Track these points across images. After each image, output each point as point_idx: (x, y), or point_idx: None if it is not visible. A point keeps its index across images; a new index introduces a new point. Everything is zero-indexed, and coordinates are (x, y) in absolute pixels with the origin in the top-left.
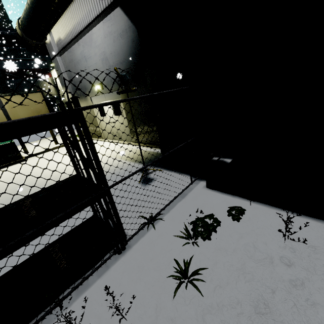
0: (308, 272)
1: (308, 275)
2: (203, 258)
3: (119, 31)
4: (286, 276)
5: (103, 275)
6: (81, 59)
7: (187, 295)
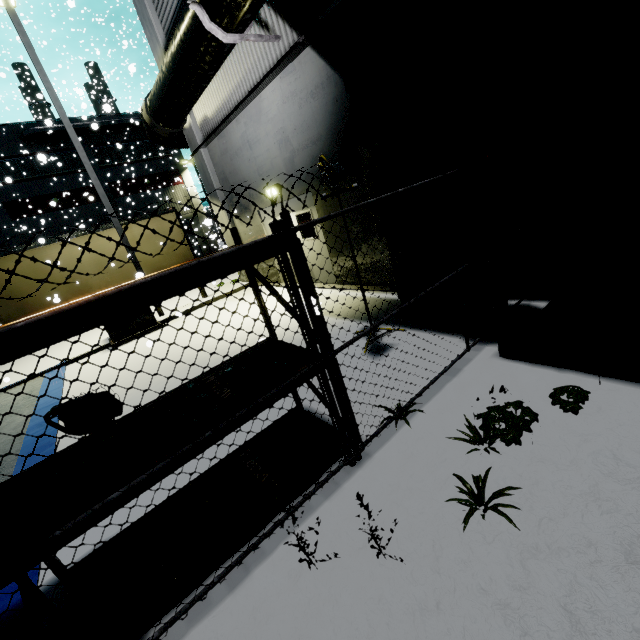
0: None
1: None
2: (510, 475)
3: (309, 88)
4: None
5: (332, 495)
6: (242, 147)
7: (487, 530)
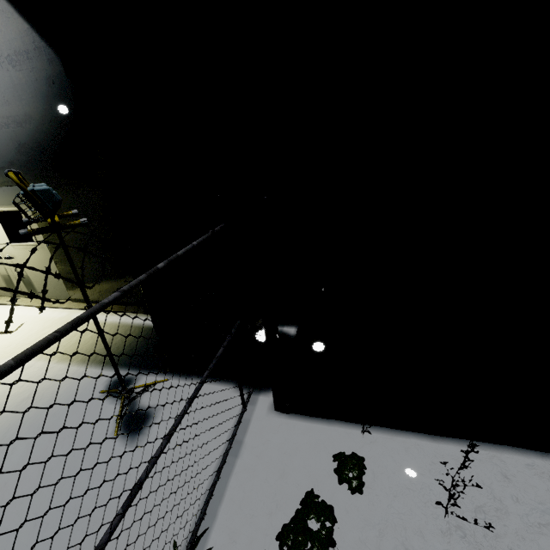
0: None
1: None
2: None
3: (4, 50)
4: None
5: None
6: None
7: None
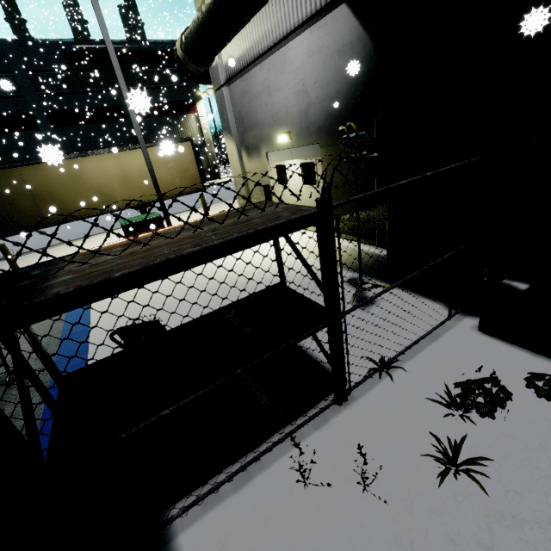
0: None
1: None
2: (482, 444)
3: (337, 45)
4: None
5: (321, 427)
6: (261, 92)
7: (458, 489)
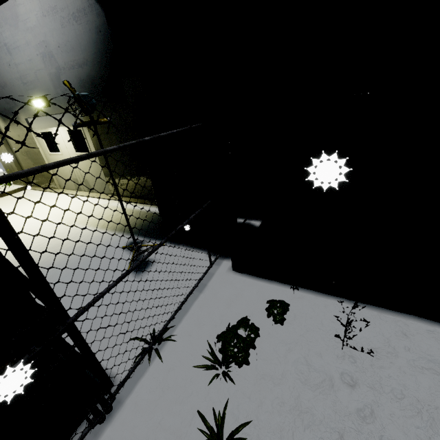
0: (374, 391)
1: (376, 396)
2: (242, 400)
3: (70, 9)
4: (352, 405)
5: None
6: None
7: None
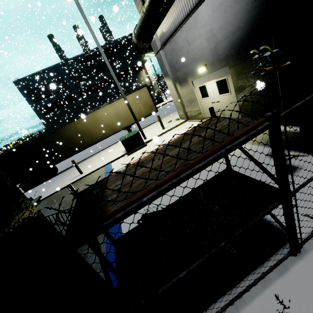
0: None
1: None
2: None
3: None
4: None
5: (284, 274)
6: (183, 46)
7: None
